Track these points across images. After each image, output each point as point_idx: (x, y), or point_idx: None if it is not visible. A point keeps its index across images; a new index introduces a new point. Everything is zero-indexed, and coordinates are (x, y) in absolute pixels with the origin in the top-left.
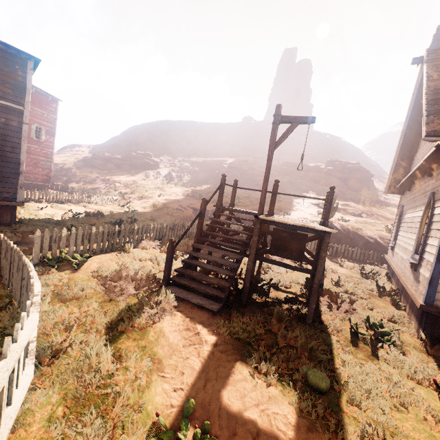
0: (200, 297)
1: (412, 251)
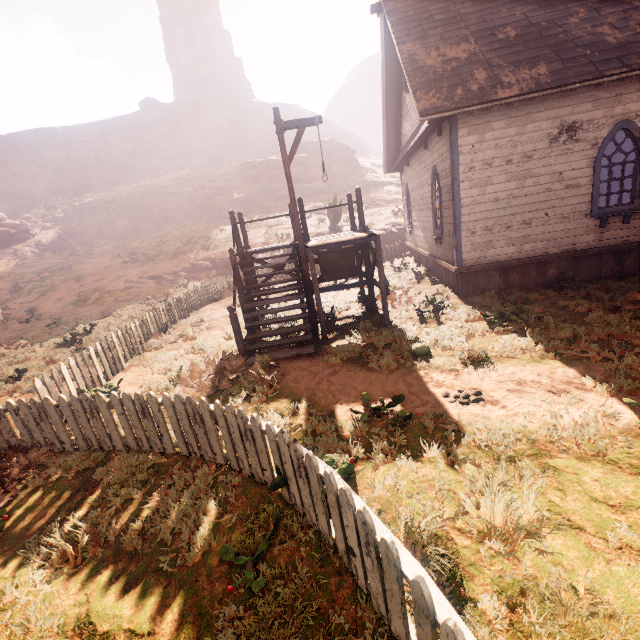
0: (289, 350)
1: (433, 228)
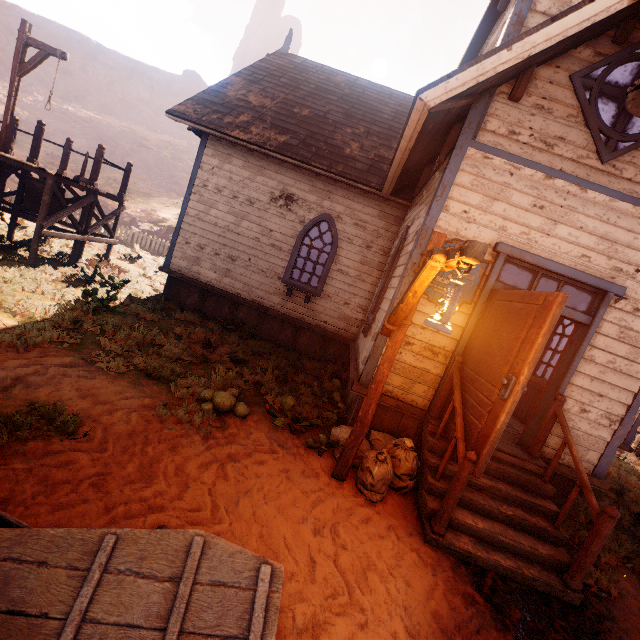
0: None
1: None
